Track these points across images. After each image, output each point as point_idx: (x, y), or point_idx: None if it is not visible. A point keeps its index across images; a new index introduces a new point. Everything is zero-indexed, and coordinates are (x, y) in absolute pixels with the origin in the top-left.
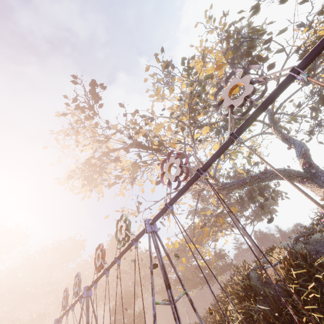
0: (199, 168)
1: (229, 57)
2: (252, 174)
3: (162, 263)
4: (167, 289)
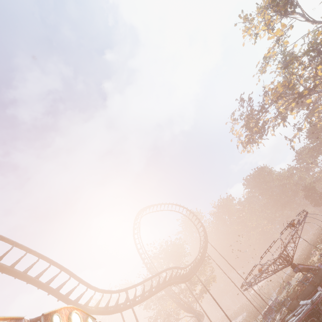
0: None
1: (274, 9)
2: None
3: None
4: None
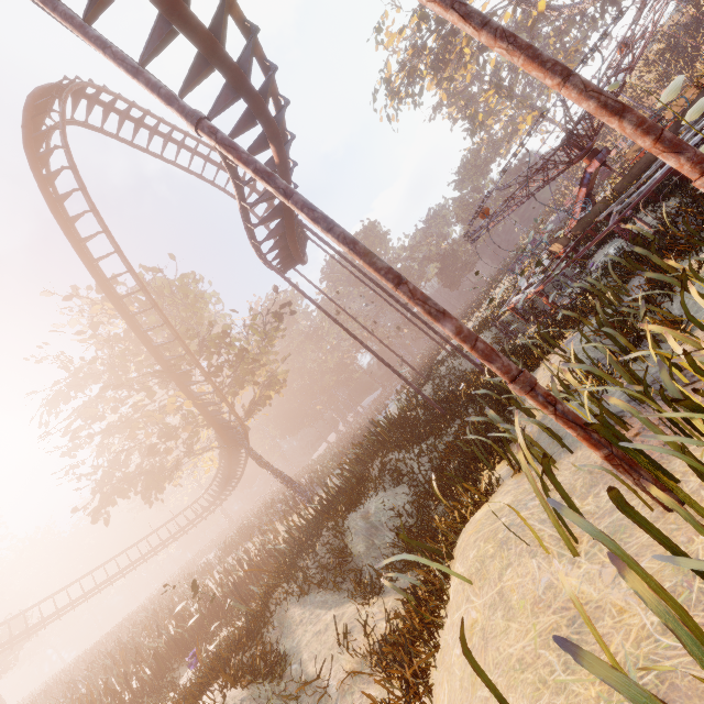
0: None
1: None
2: None
3: None
4: None
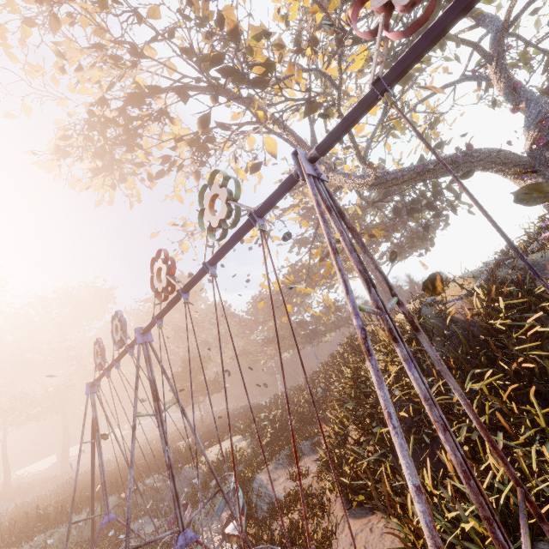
0: None
1: None
2: None
3: (349, 241)
4: (369, 288)
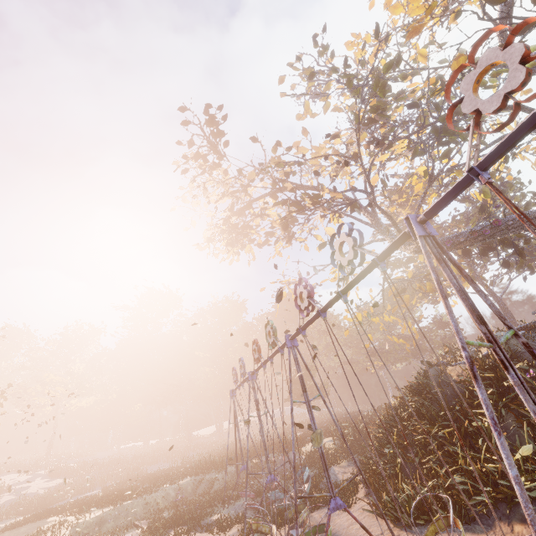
0: (318, 310)
1: None
2: (489, 214)
3: (300, 373)
4: (303, 393)
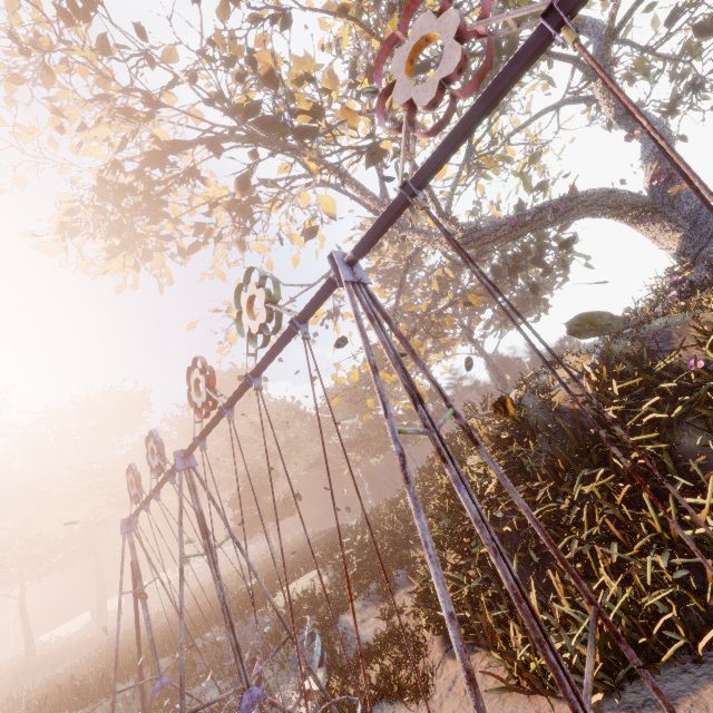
0: (554, 2)
1: None
2: None
3: (395, 353)
4: (416, 405)
